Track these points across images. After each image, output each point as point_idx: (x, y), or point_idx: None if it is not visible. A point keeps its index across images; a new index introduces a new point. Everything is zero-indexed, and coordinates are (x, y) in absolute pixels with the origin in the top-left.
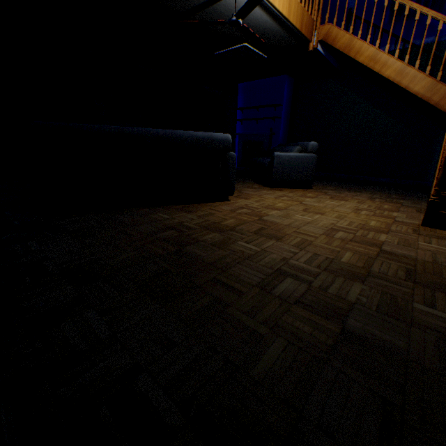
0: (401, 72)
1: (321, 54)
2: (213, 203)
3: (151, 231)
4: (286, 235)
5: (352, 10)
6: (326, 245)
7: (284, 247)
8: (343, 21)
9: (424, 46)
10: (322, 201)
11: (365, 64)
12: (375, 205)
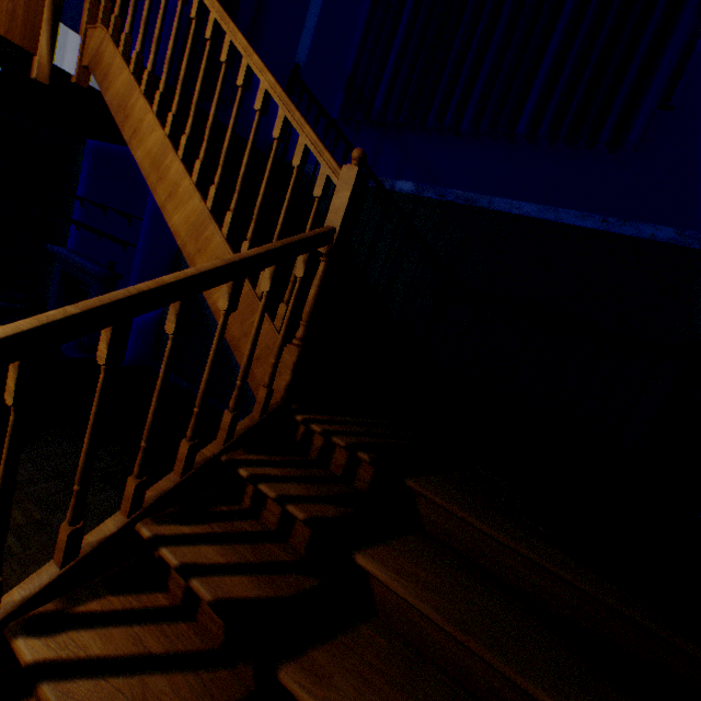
0: (199, 231)
1: None
2: None
3: None
4: None
5: (300, 70)
6: None
7: None
8: (127, 30)
9: (397, 195)
10: None
11: (145, 172)
12: None
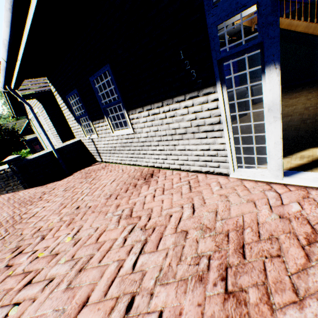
0: (307, 27)
1: (255, 28)
2: (244, 117)
3: (244, 128)
4: (292, 114)
5: None
6: (309, 112)
7: (296, 116)
8: None
9: (312, 2)
10: (288, 102)
11: (285, 28)
12: (314, 95)
